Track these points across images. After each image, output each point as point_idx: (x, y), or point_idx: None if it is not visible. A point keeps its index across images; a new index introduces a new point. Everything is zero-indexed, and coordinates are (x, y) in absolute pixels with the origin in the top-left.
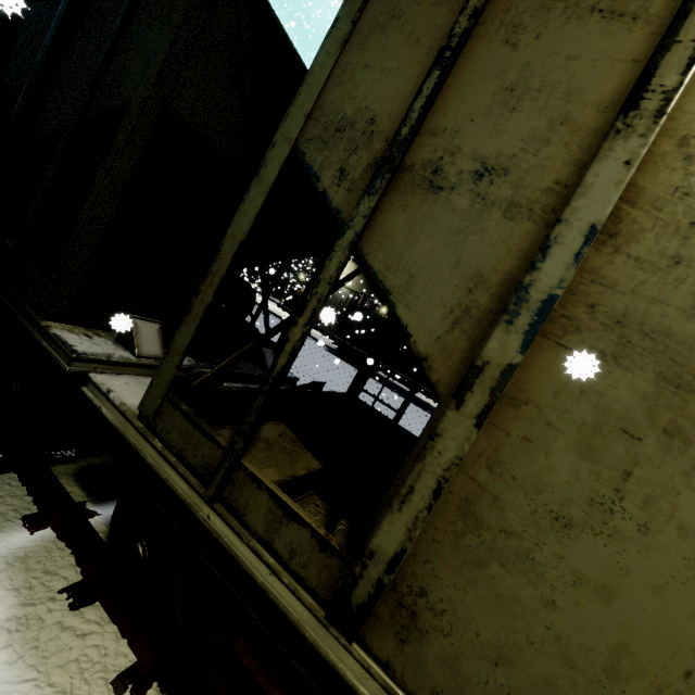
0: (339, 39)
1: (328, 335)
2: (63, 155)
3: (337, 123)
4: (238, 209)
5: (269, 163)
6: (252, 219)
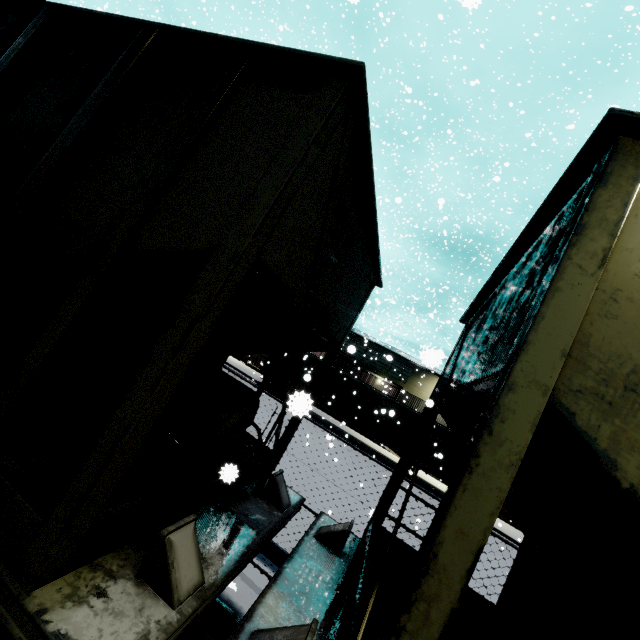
0: (595, 253)
1: (252, 365)
2: (83, 301)
3: (624, 376)
4: (460, 482)
5: (510, 415)
6: (495, 510)
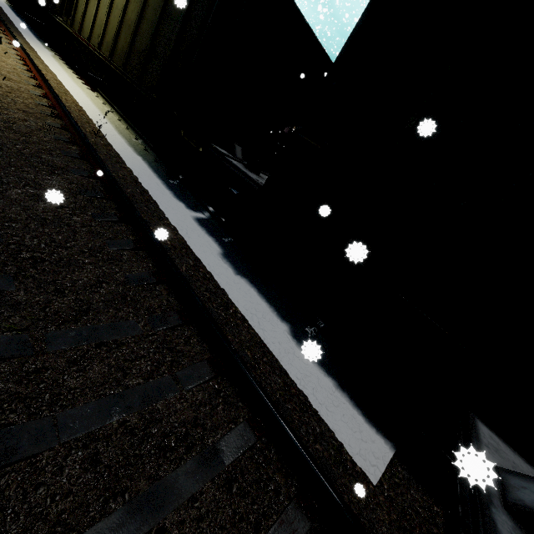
0: None
1: None
2: None
3: None
4: None
5: None
6: None
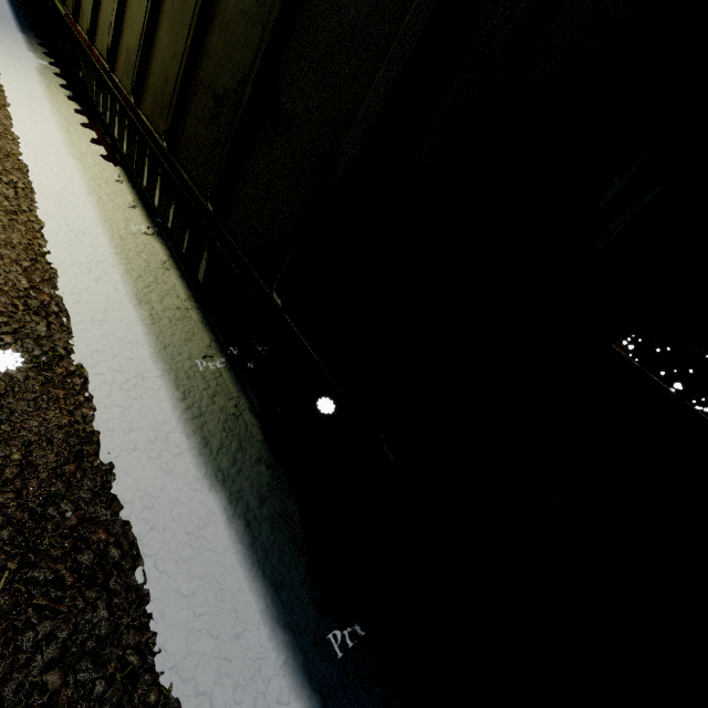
0: None
1: None
2: None
3: None
4: None
5: None
6: None
